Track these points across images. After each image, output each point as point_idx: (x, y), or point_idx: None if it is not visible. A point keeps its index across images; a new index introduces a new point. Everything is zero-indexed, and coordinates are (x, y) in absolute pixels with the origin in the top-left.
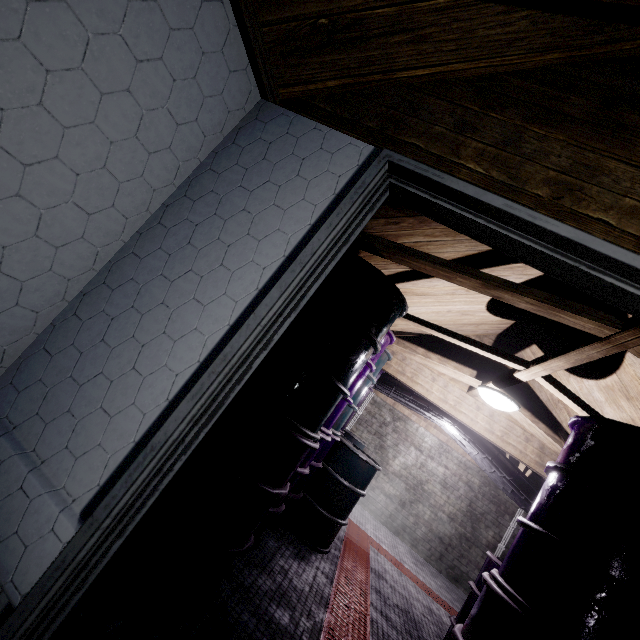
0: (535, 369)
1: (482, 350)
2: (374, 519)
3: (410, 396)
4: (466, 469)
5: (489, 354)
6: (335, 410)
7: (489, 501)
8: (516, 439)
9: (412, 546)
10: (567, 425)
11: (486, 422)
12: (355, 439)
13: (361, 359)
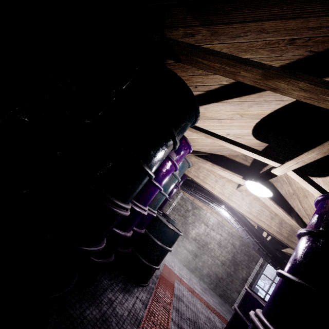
0: (289, 164)
1: (251, 152)
2: (180, 263)
3: (202, 193)
4: (232, 236)
5: (256, 155)
6: (149, 193)
7: (244, 254)
8: (265, 217)
9: (200, 279)
10: (298, 209)
11: (247, 207)
12: (170, 218)
13: (162, 148)
